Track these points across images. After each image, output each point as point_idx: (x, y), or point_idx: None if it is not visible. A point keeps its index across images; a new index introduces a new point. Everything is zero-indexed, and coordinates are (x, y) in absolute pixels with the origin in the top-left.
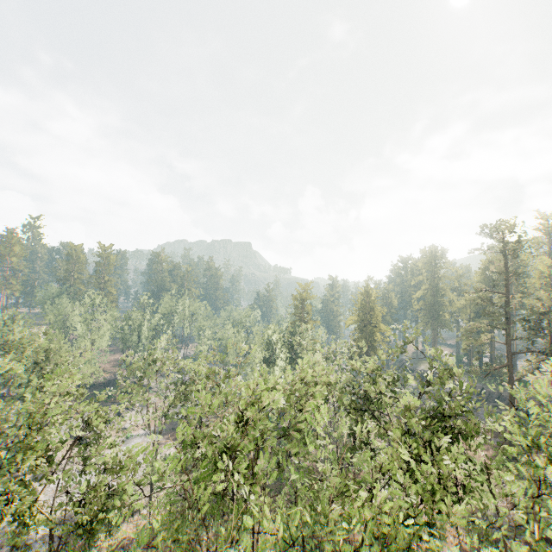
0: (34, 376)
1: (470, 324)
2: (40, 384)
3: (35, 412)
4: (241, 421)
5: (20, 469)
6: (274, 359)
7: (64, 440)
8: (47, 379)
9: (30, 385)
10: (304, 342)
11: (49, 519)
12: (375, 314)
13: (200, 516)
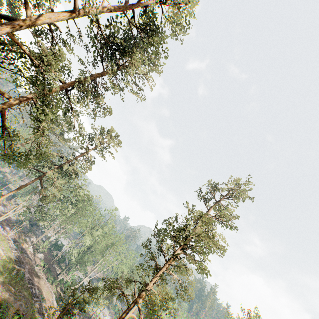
0: None
1: None
2: None
3: None
4: None
5: None
6: None
7: None
8: None
9: None
10: None
11: None
12: None
13: None
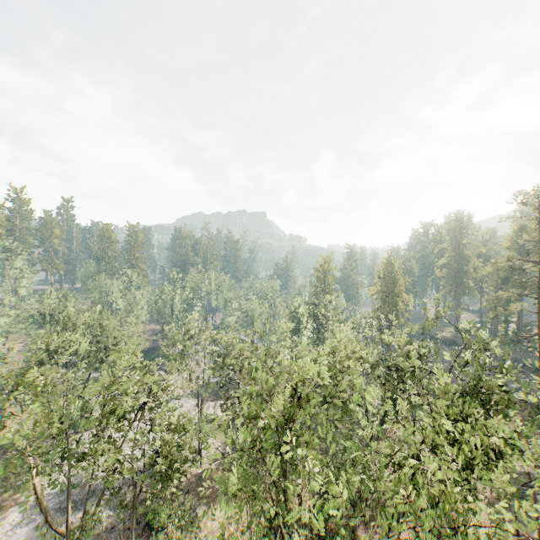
0: (92, 348)
1: (499, 294)
2: (101, 355)
3: (110, 383)
4: (295, 396)
5: (104, 429)
6: (299, 328)
7: (131, 405)
8: (118, 356)
9: (89, 355)
10: (329, 314)
11: (132, 469)
12: (398, 284)
13: (275, 476)
